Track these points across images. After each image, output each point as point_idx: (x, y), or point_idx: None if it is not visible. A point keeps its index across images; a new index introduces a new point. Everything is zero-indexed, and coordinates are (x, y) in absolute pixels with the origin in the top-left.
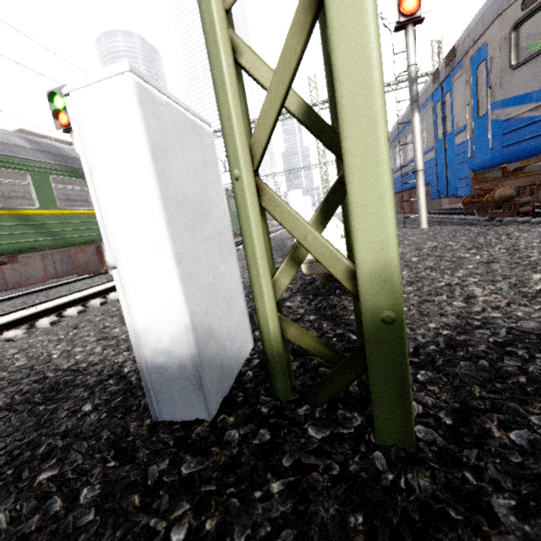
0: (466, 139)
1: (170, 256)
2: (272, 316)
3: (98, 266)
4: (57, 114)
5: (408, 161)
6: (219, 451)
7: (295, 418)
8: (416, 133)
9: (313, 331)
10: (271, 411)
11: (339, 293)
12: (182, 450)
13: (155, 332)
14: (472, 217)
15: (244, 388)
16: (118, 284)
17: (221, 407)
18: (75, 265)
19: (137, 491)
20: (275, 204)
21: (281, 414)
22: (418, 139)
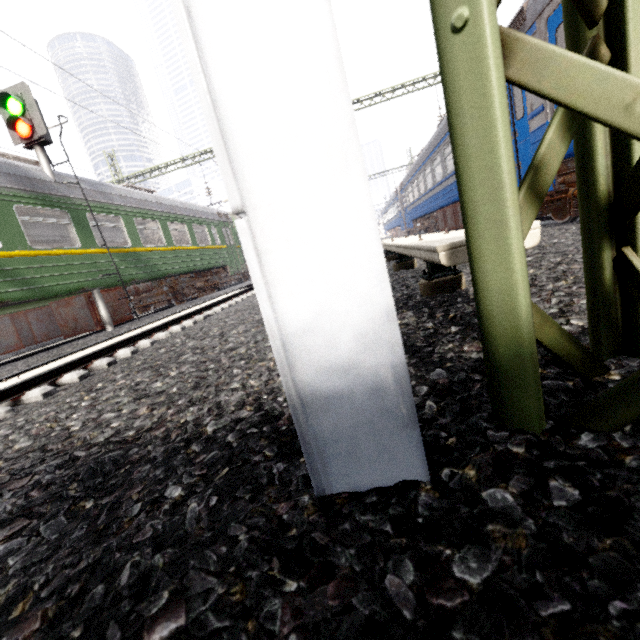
0: (545, 121)
1: (360, 172)
2: (523, 284)
3: (91, 322)
4: (14, 123)
5: None
6: (507, 530)
7: (587, 454)
8: None
9: (477, 342)
10: (531, 450)
11: (464, 301)
12: (419, 539)
13: (323, 332)
14: (545, 222)
15: (440, 425)
16: (249, 246)
17: (428, 456)
18: (59, 324)
19: (394, 638)
20: (545, 61)
21: (552, 453)
22: None
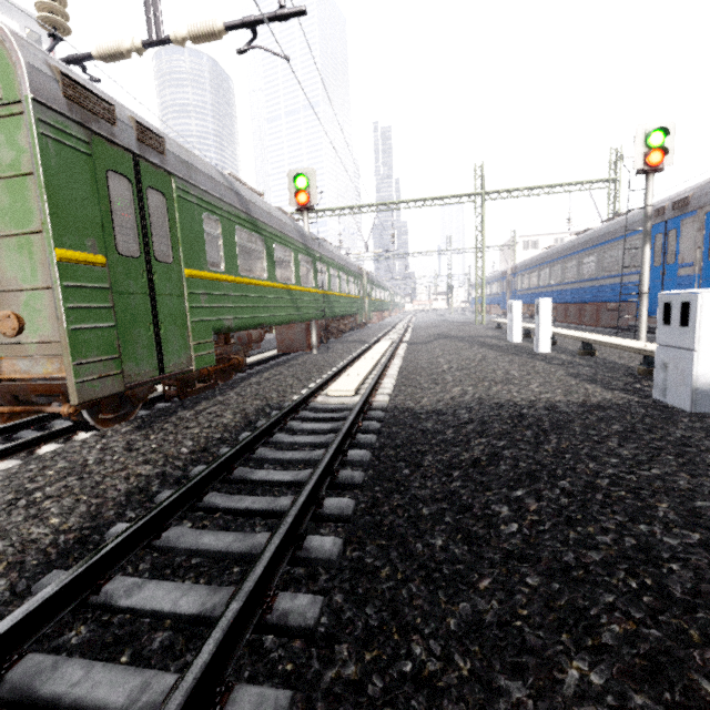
0: (692, 274)
1: None
2: None
3: (304, 344)
4: (297, 193)
5: (605, 276)
6: None
7: None
8: (646, 262)
9: None
10: None
11: None
12: None
13: (705, 377)
14: None
15: None
16: (695, 358)
17: None
18: (277, 341)
19: None
20: None
21: None
22: (647, 266)
